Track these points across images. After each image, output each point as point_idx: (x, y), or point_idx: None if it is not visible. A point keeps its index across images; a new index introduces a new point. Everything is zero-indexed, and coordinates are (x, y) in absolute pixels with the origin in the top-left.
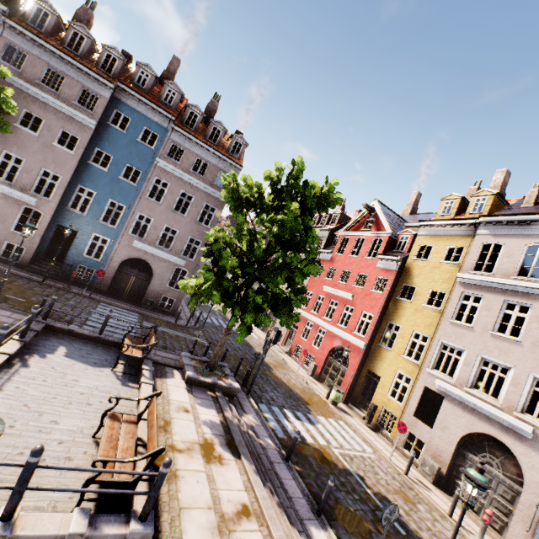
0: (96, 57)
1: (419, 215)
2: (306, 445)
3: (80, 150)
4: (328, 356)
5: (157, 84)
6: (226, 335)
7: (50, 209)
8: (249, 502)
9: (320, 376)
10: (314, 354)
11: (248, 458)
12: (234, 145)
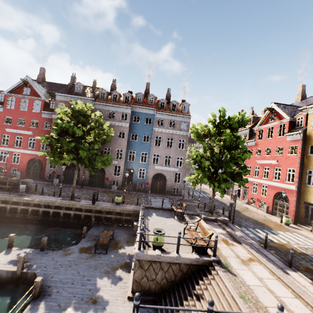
0: (121, 99)
1: (308, 98)
2: (274, 243)
3: (126, 137)
4: (273, 199)
5: (144, 98)
6: (213, 196)
7: (122, 163)
8: (252, 257)
9: (272, 212)
10: (264, 200)
11: (244, 244)
12: (183, 107)
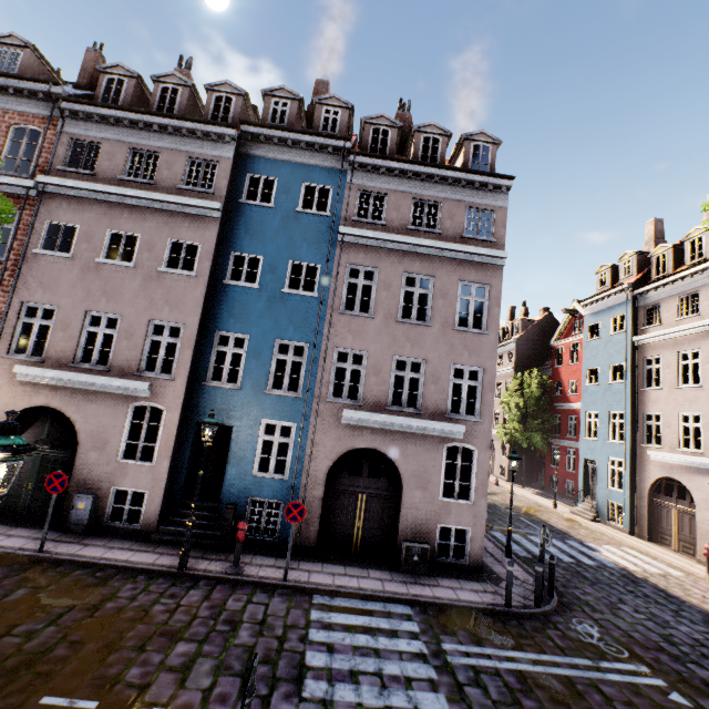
0: None
1: None
2: None
3: (204, 264)
4: None
5: (303, 123)
6: None
7: (175, 395)
8: None
9: None
10: None
11: None
12: (472, 154)
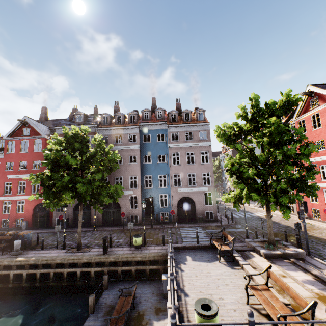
0: (127, 120)
1: None
2: None
3: (138, 160)
4: None
5: (151, 114)
6: (269, 218)
7: (139, 192)
8: None
9: None
10: None
11: None
12: (198, 115)
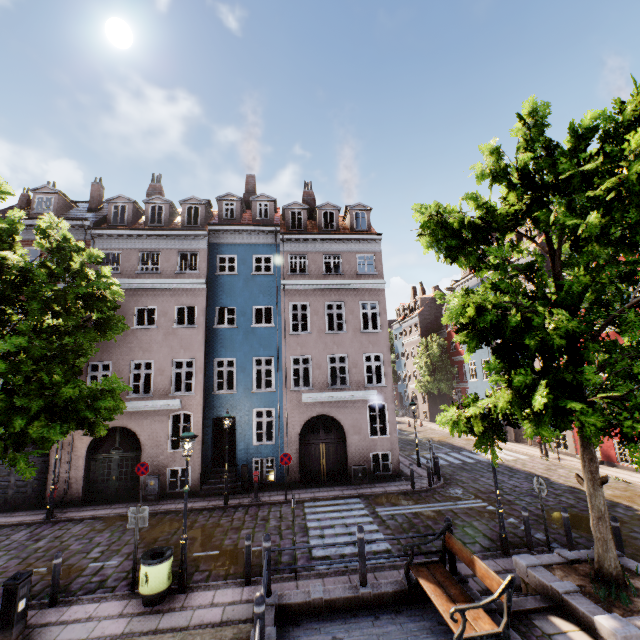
0: (179, 220)
1: None
2: None
3: (201, 318)
4: None
5: (244, 210)
6: (598, 488)
7: (197, 404)
8: None
9: None
10: None
11: None
12: (355, 218)
